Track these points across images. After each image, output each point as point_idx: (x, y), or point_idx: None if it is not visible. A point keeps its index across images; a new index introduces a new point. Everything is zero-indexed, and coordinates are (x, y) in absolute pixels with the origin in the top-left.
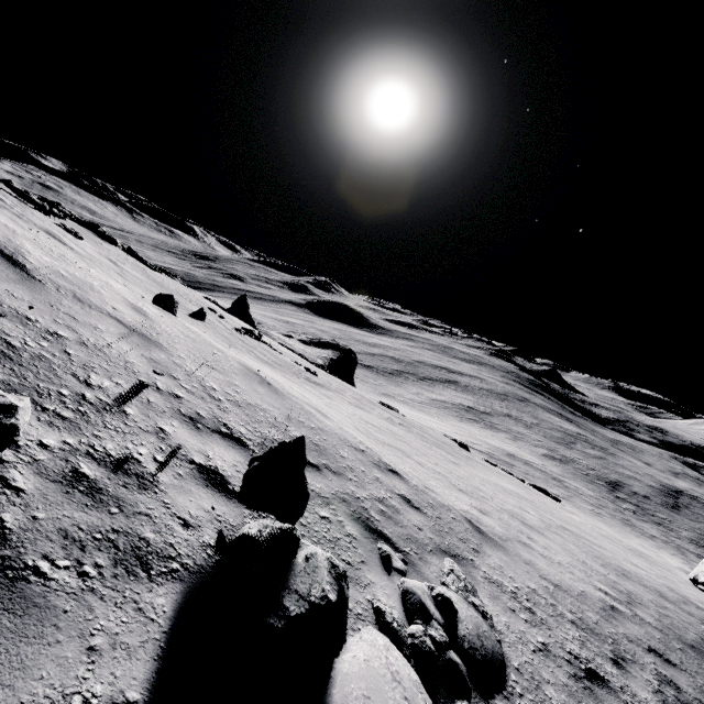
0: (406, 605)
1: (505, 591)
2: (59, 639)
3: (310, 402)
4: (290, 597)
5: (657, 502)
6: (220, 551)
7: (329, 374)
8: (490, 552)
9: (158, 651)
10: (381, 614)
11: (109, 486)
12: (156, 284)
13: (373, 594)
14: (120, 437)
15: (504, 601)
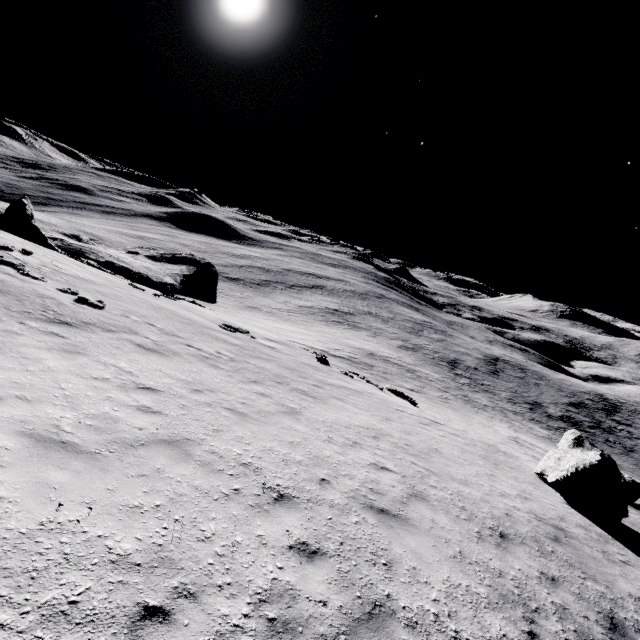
0: None
1: None
2: None
3: None
4: None
5: (483, 371)
6: None
7: (156, 297)
8: None
9: None
10: None
11: None
12: None
13: None
14: None
15: None
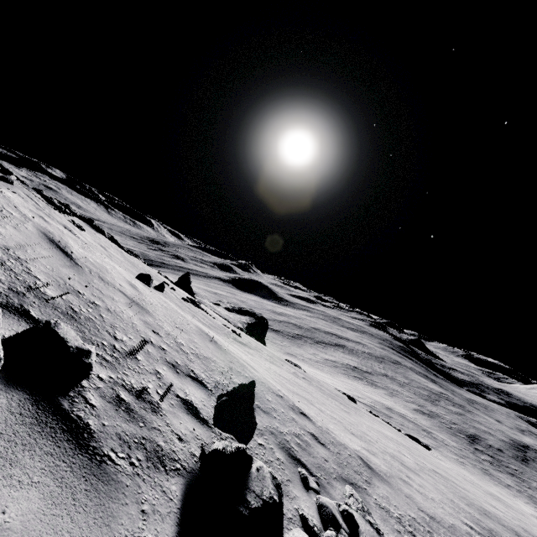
0: (322, 515)
1: (392, 516)
2: (127, 502)
3: (242, 357)
4: (251, 495)
5: (509, 454)
6: (201, 460)
7: (248, 335)
8: (378, 484)
9: (177, 520)
10: (305, 520)
11: (136, 408)
12: (130, 263)
13: (298, 505)
14: (137, 375)
15: (391, 523)
